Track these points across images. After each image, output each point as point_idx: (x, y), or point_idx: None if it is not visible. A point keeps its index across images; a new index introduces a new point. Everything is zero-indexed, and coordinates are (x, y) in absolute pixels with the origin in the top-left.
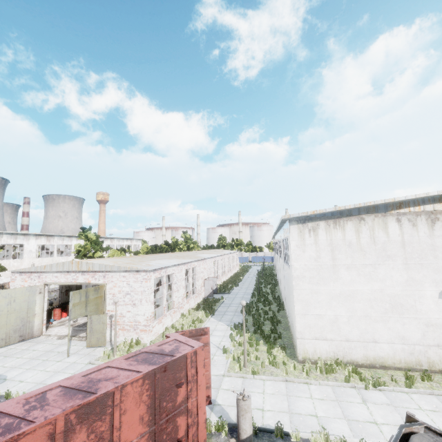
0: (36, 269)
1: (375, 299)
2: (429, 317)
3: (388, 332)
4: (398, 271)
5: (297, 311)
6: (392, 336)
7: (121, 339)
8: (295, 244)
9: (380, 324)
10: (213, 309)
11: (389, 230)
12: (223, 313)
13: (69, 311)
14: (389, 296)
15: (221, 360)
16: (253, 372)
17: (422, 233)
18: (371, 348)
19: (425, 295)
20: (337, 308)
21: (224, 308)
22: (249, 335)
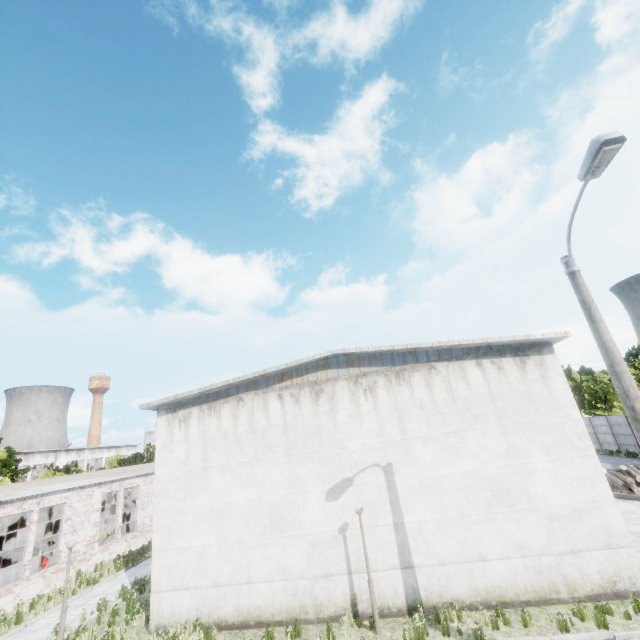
0: None
1: (252, 513)
2: (315, 531)
3: (267, 563)
4: (280, 466)
5: (155, 546)
6: (272, 569)
7: None
8: (162, 442)
9: (258, 552)
10: (136, 557)
11: (271, 411)
12: None
13: None
14: (268, 506)
15: None
16: None
17: (306, 410)
18: (245, 593)
19: (310, 499)
20: (206, 534)
21: None
22: (135, 597)
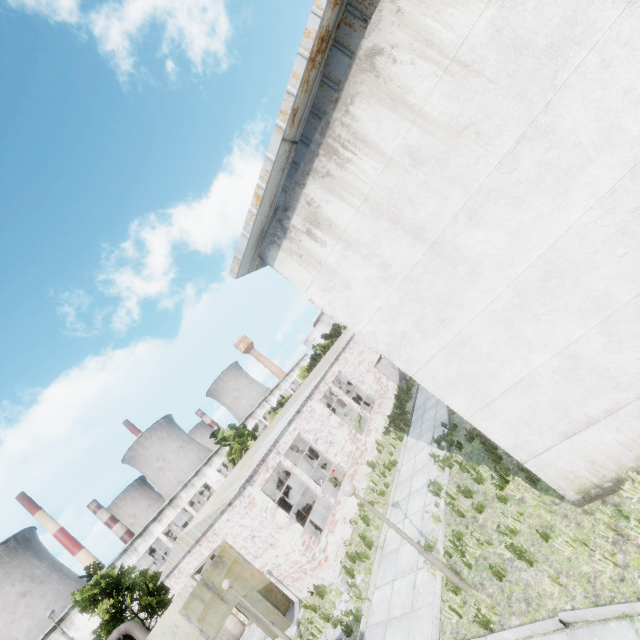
0: (168, 569)
1: (637, 213)
2: None
3: None
4: (636, 47)
5: (463, 412)
6: None
7: (306, 592)
8: (318, 289)
9: None
10: (403, 419)
11: None
12: (422, 409)
13: (200, 633)
14: None
15: (427, 583)
16: (481, 623)
17: None
18: None
19: None
20: (547, 333)
21: (423, 393)
22: (462, 459)
